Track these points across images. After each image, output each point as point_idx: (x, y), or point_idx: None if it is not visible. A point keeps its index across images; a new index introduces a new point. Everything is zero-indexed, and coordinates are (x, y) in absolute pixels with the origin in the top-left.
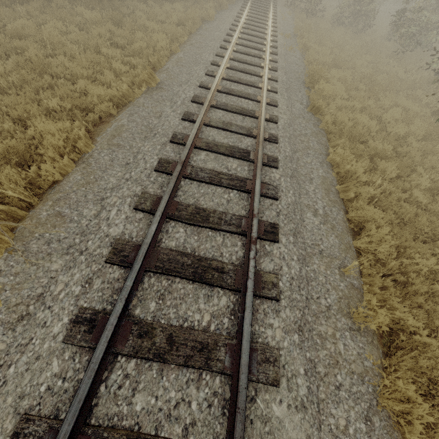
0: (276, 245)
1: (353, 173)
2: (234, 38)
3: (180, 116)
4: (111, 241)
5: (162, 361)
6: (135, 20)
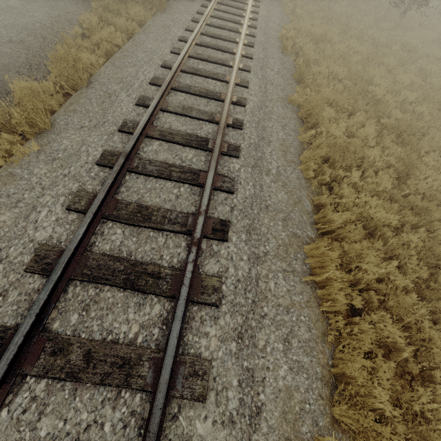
0: None
1: None
2: None
3: None
4: None
5: None
6: None
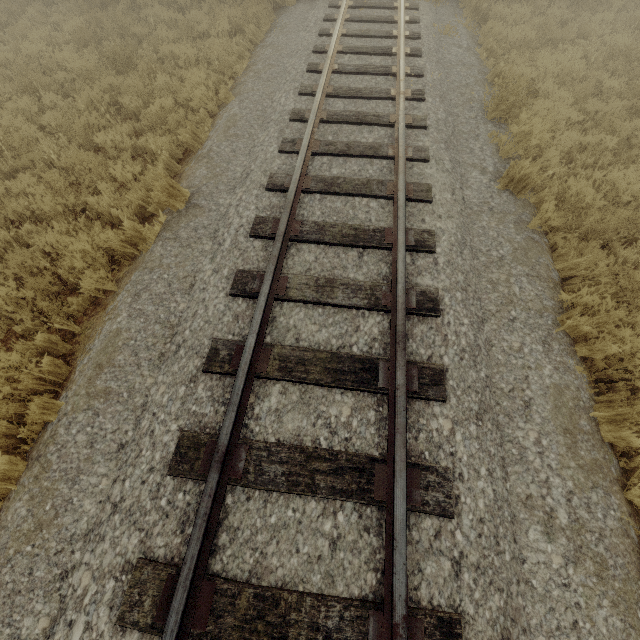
0: None
1: (627, 355)
2: (333, 44)
3: (227, 286)
4: None
5: None
6: (157, 47)
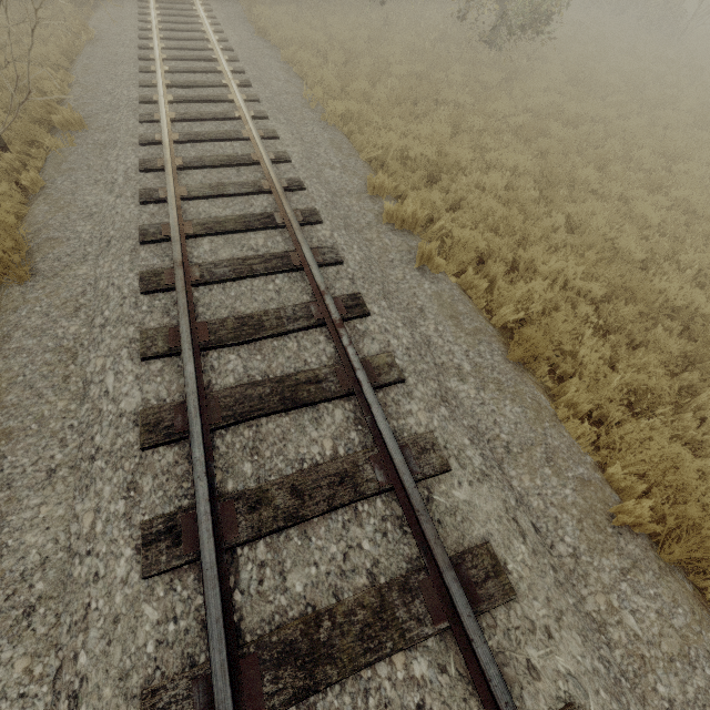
0: (252, 88)
1: (307, 63)
2: None
3: (136, 48)
4: (135, 99)
5: (200, 119)
6: None
